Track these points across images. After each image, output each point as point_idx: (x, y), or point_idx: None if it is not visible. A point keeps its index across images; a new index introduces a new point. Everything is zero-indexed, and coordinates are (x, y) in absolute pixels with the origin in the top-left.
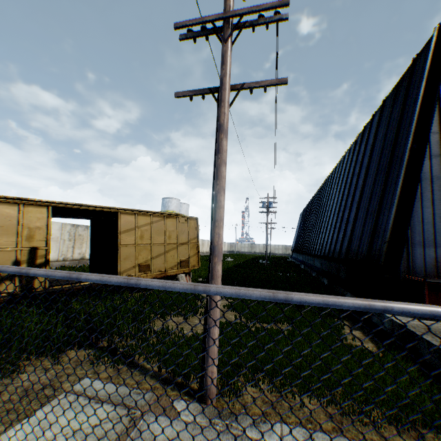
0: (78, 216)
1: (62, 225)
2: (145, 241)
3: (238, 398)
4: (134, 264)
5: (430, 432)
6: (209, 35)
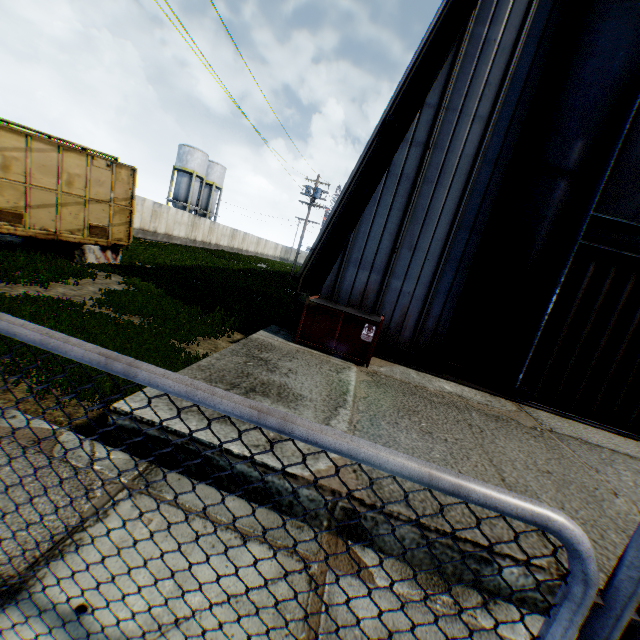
0: None
1: None
2: (14, 176)
3: None
4: None
5: (75, 400)
6: None
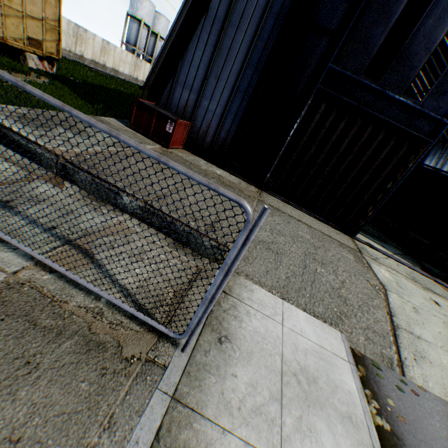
0: None
1: None
2: None
3: None
4: None
5: None
6: None
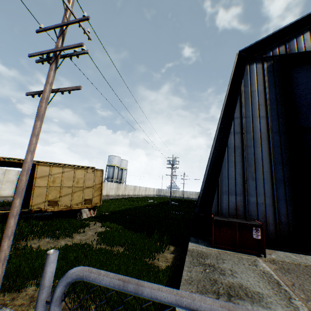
0: (16, 166)
1: (18, 172)
2: (56, 184)
3: (15, 293)
4: (44, 200)
5: None
6: (50, 60)
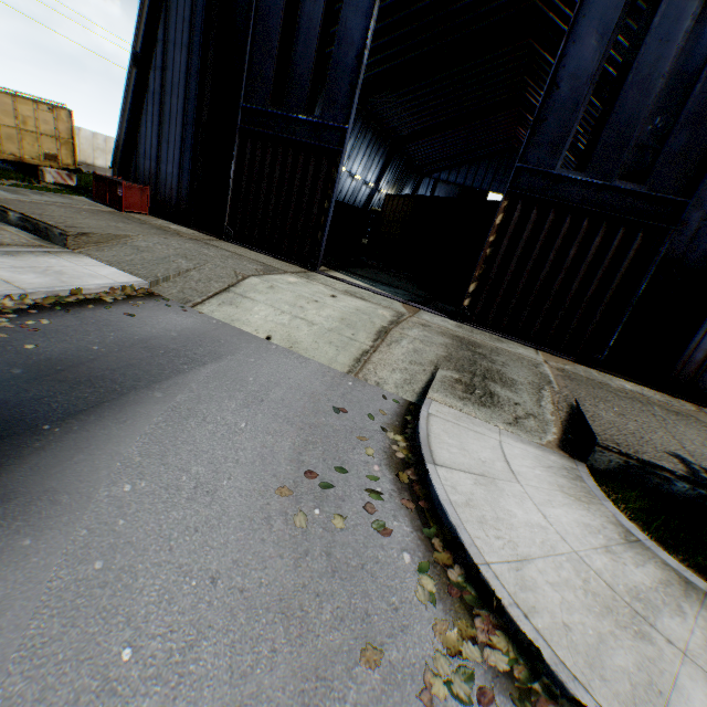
0: None
1: None
2: None
3: None
4: None
5: None
6: None
